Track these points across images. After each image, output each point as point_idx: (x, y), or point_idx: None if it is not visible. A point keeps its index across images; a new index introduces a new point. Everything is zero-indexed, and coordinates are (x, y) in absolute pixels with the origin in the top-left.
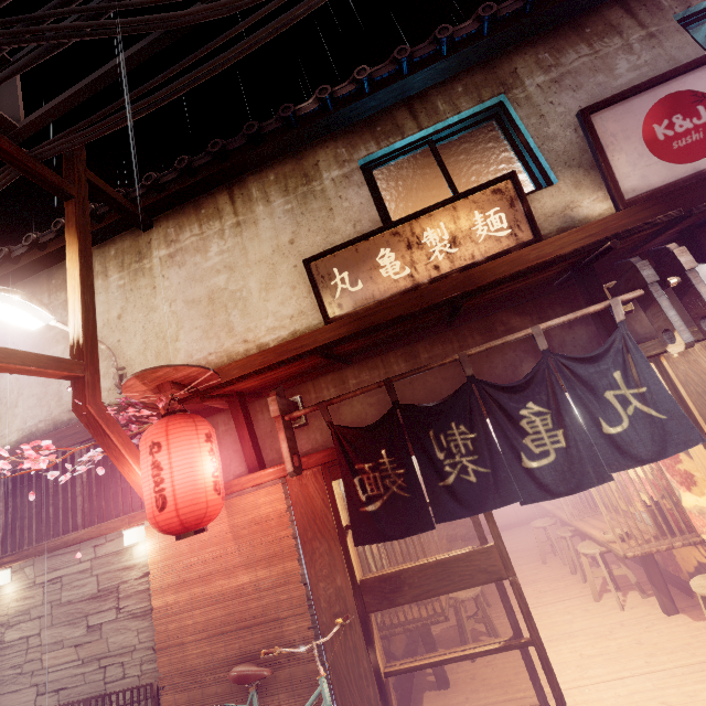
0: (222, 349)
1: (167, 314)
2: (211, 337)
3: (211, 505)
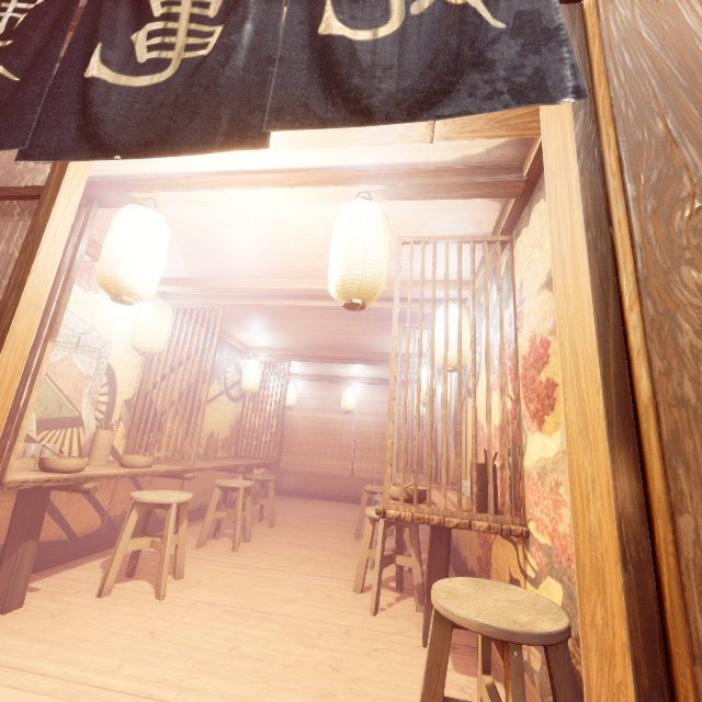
0: None
1: None
2: None
3: None
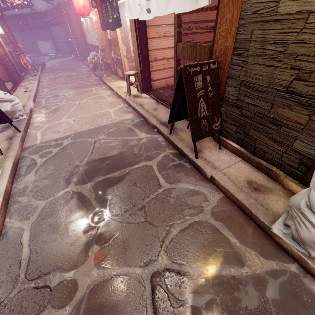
0: None
1: None
2: None
3: (83, 12)
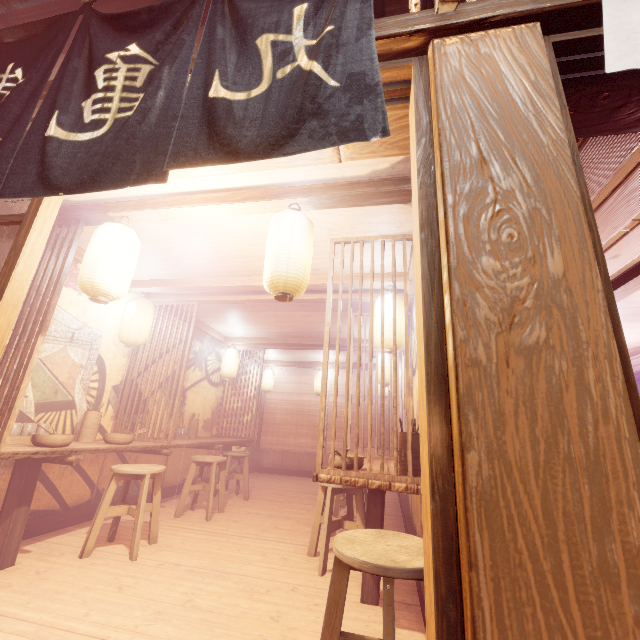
0: None
1: None
2: None
3: None
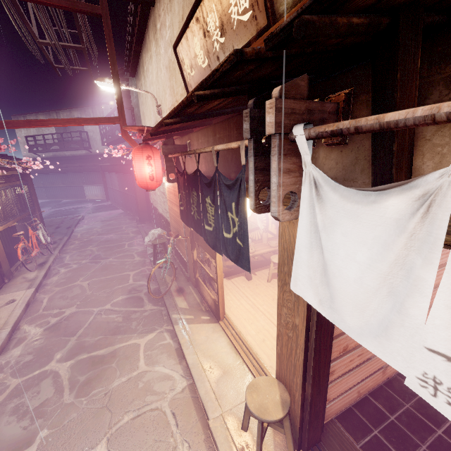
0: (173, 103)
1: (163, 75)
2: (171, 94)
3: (149, 184)
